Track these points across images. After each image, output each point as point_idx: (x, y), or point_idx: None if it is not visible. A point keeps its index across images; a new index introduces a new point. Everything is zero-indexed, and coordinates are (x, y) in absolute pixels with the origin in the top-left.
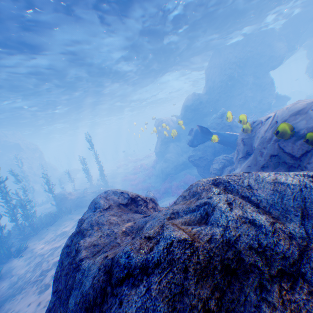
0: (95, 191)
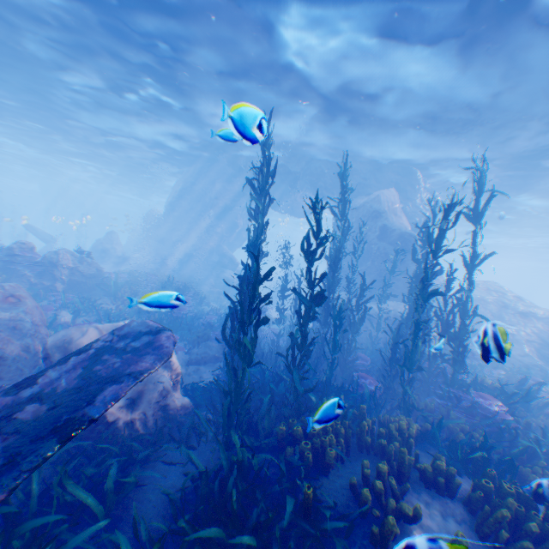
0: None
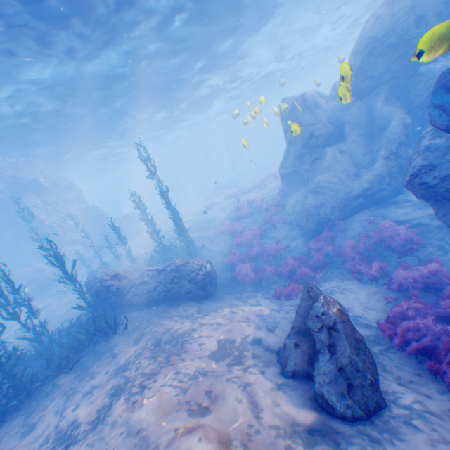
0: (164, 271)
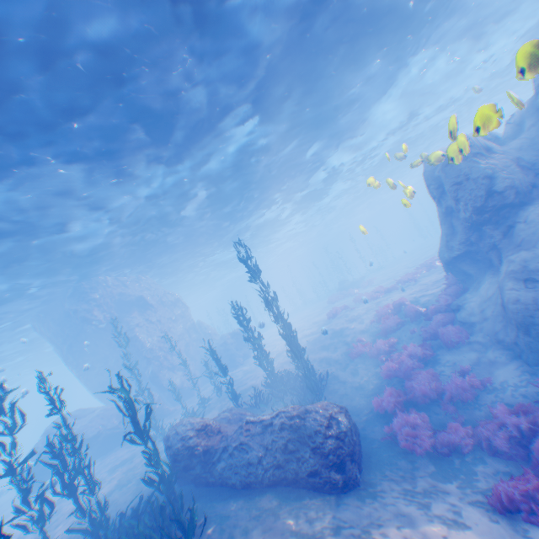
0: (271, 426)
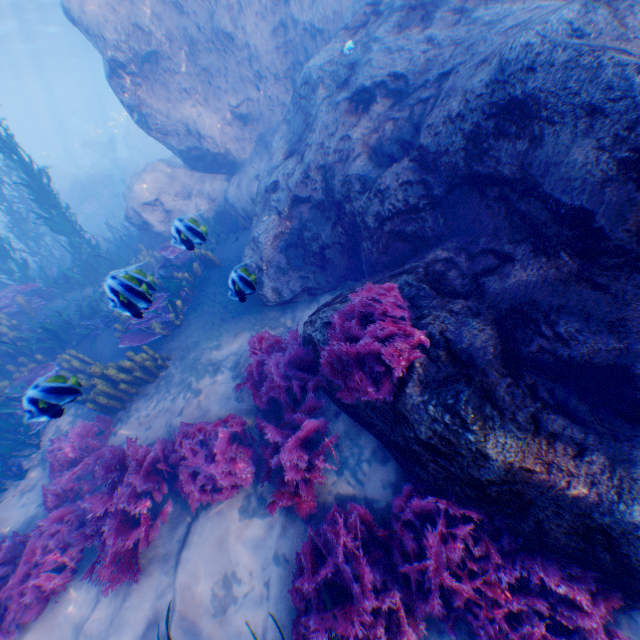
0: None
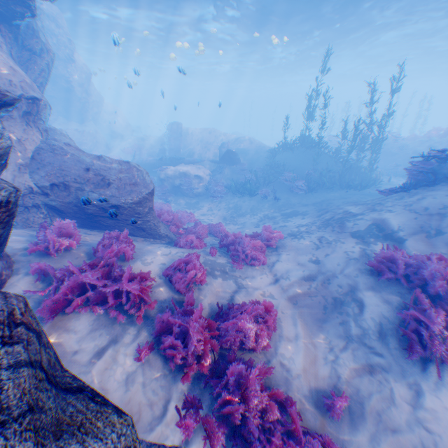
0: None
